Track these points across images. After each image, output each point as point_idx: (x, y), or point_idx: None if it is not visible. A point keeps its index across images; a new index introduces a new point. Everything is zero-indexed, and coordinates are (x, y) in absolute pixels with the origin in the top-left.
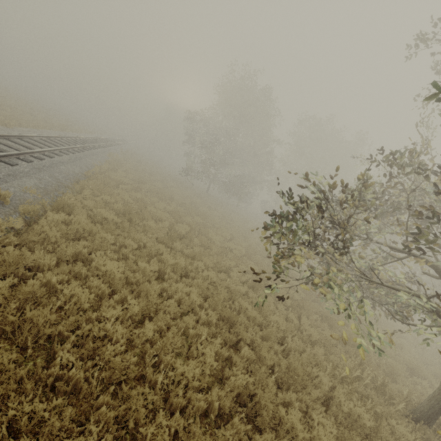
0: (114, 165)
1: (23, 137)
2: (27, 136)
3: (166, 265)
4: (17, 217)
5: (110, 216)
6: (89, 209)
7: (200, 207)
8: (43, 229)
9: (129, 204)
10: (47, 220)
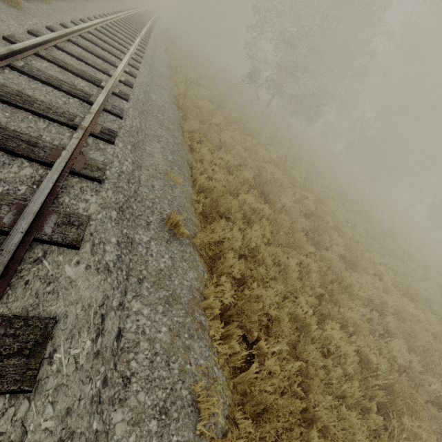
0: (185, 75)
1: (82, 30)
2: (84, 28)
3: (355, 298)
4: (198, 258)
5: (260, 206)
6: (224, 188)
7: (282, 141)
8: (254, 293)
9: (244, 161)
10: (223, 247)
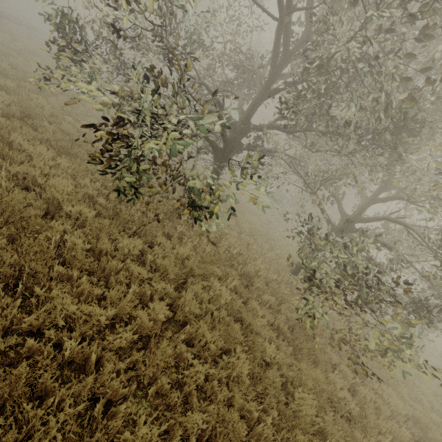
0: None
1: None
2: None
3: None
4: None
5: None
6: None
7: None
8: None
9: None
10: None
